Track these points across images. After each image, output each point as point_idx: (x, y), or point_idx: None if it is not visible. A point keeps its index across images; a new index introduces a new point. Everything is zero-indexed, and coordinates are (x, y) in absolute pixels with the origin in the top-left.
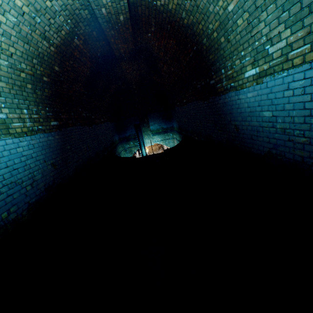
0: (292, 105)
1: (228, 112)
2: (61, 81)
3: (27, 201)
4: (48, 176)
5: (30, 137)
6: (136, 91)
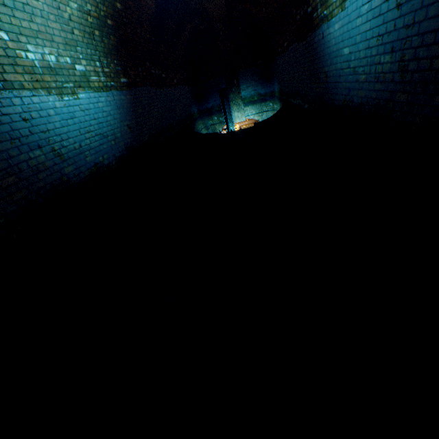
0: (360, 37)
1: (321, 55)
2: (125, 24)
3: (113, 154)
4: (126, 137)
5: (106, 94)
6: (221, 32)
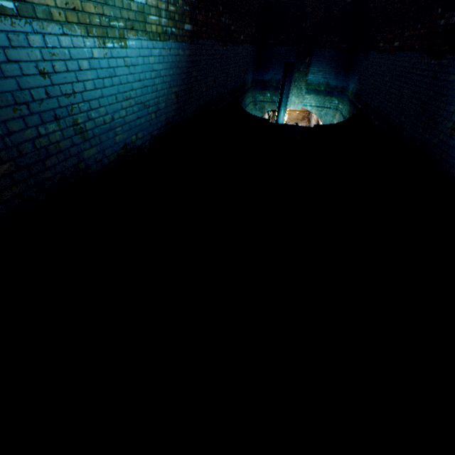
0: None
1: None
2: None
3: (150, 132)
4: (170, 109)
5: (162, 44)
6: None
